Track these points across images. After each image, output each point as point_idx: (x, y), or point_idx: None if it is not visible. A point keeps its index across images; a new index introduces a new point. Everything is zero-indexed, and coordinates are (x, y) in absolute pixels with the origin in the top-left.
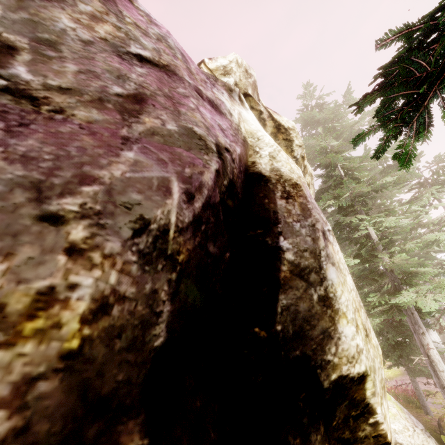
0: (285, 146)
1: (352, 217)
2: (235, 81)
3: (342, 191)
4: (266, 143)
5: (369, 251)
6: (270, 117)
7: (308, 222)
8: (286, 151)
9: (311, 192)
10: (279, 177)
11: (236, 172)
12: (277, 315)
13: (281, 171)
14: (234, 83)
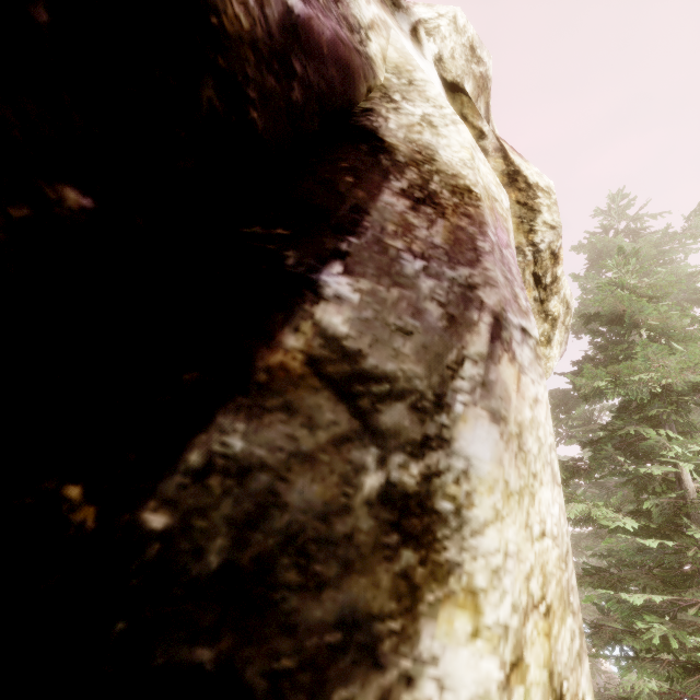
0: (518, 216)
1: (644, 428)
2: (439, 54)
3: (633, 367)
4: (428, 97)
5: (669, 515)
6: (501, 151)
7: (457, 272)
8: (517, 226)
9: (556, 338)
10: (423, 159)
11: (244, 21)
12: (175, 472)
13: (439, 153)
14: (436, 57)
